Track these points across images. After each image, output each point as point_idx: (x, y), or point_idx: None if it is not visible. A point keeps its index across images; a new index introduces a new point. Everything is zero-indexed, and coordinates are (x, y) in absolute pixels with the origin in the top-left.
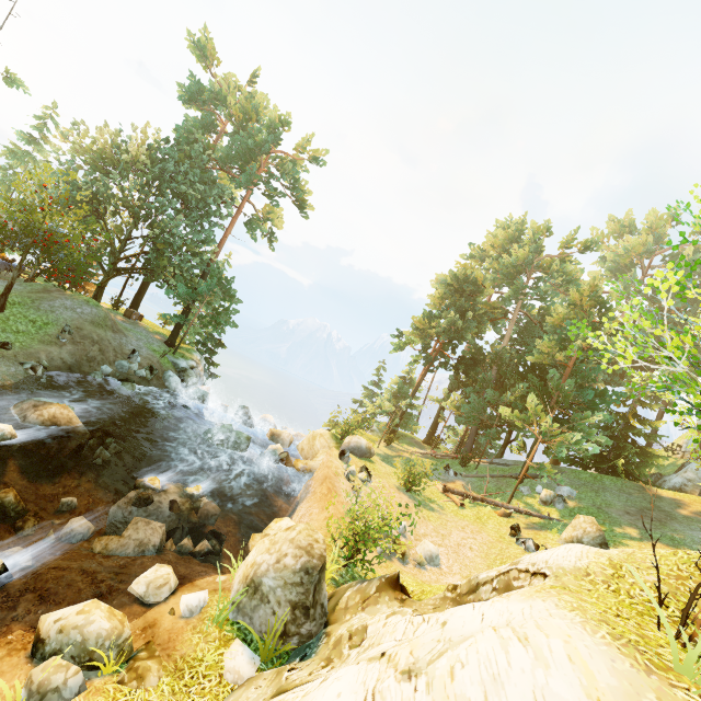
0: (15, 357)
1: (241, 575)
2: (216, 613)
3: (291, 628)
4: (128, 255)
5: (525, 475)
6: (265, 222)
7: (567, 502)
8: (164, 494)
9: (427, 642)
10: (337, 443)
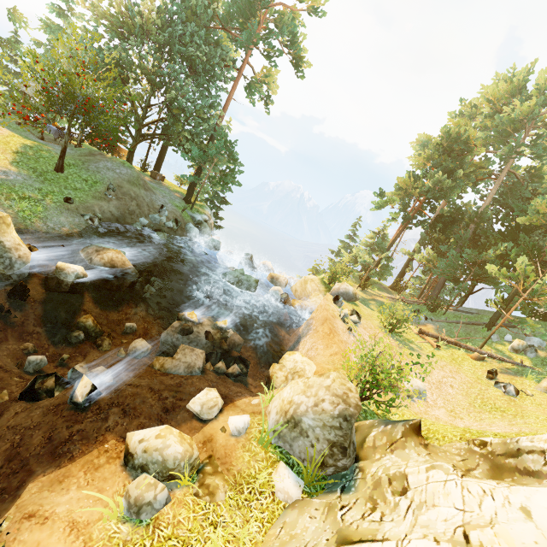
0: (77, 210)
1: (278, 407)
2: (260, 437)
3: (329, 461)
4: (149, 122)
5: (493, 325)
6: (262, 86)
7: (538, 351)
8: (201, 326)
9: (530, 545)
10: (326, 287)
